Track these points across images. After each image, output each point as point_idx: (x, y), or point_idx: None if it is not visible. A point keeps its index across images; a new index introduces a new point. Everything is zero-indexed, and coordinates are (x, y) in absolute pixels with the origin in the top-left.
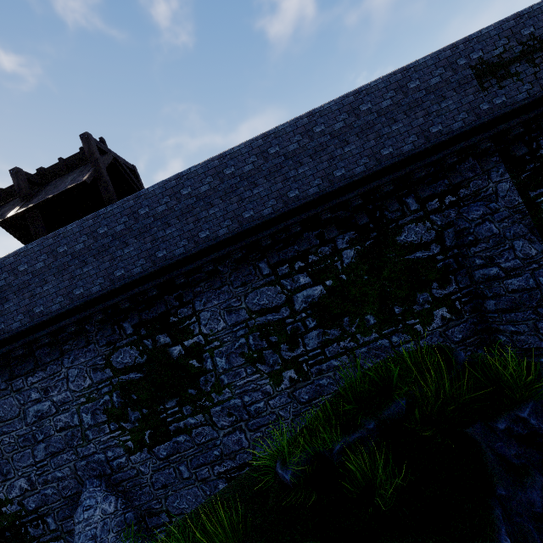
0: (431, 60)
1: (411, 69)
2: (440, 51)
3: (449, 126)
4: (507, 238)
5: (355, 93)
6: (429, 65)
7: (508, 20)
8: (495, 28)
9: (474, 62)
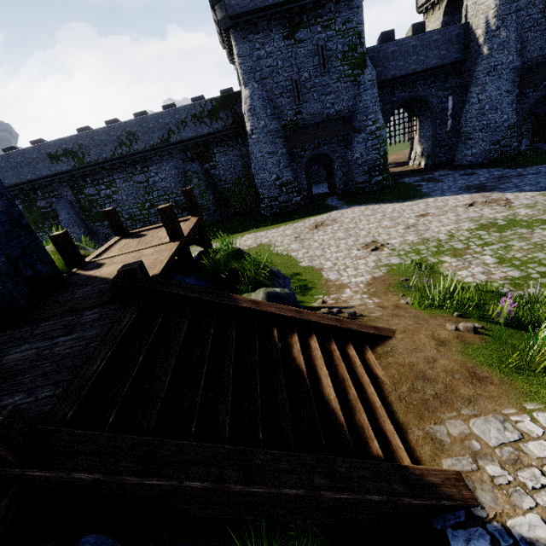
0: (33, 149)
1: (26, 150)
2: (35, 146)
3: (42, 173)
4: (61, 212)
5: (7, 154)
6: (32, 150)
7: (57, 141)
8: (53, 142)
9: (48, 153)
